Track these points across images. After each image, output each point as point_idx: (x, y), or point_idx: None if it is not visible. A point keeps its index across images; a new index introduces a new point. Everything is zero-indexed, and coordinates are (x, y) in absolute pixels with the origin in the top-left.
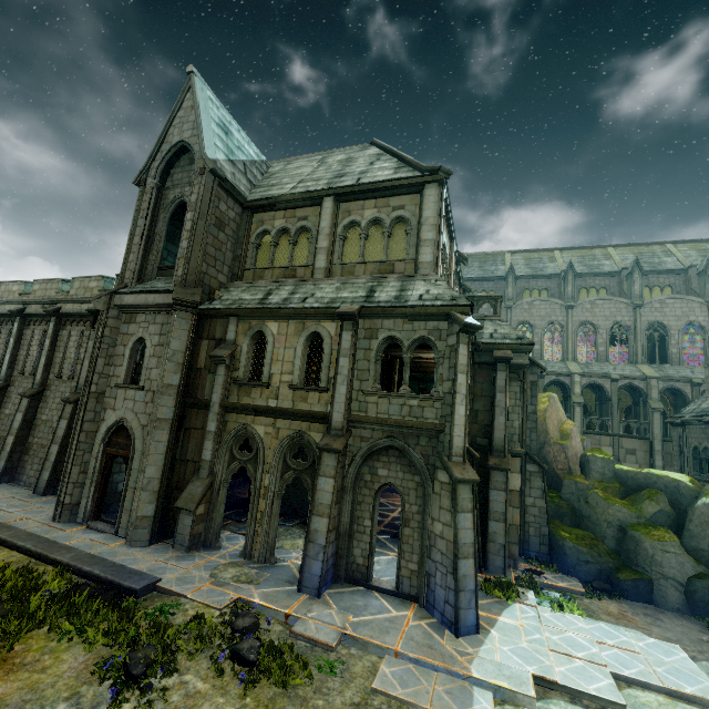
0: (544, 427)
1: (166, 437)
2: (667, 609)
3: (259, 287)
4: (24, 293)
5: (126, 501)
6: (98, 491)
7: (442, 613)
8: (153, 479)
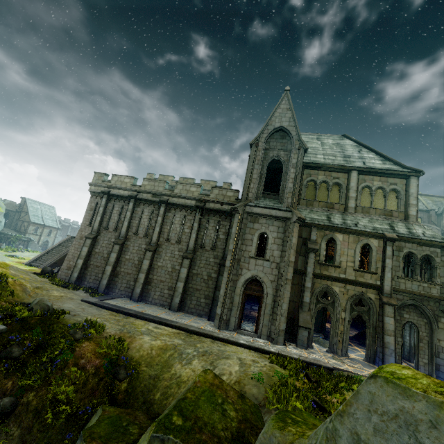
0: None
1: (290, 288)
2: None
3: (318, 212)
4: (136, 185)
5: (265, 320)
6: (240, 313)
7: None
8: (285, 310)
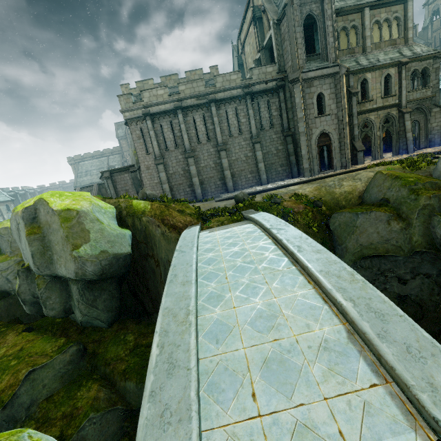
0: None
1: (348, 129)
2: None
3: (347, 60)
4: (174, 93)
5: (336, 158)
6: (319, 161)
7: (439, 144)
8: (349, 145)
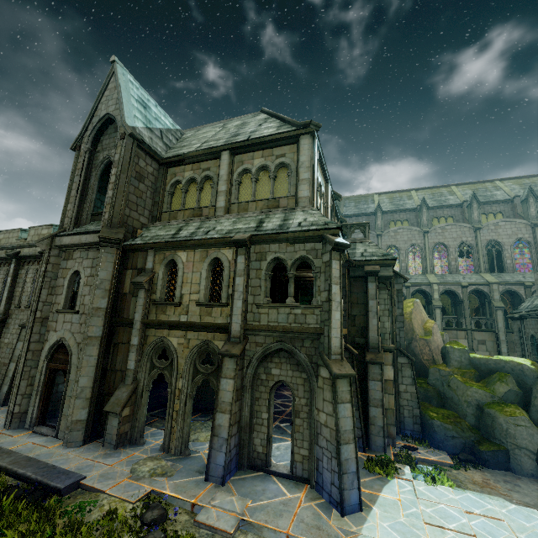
0: (411, 326)
1: (96, 351)
2: (523, 475)
3: (173, 225)
4: None
5: (65, 407)
6: (42, 400)
7: (329, 493)
8: (85, 387)
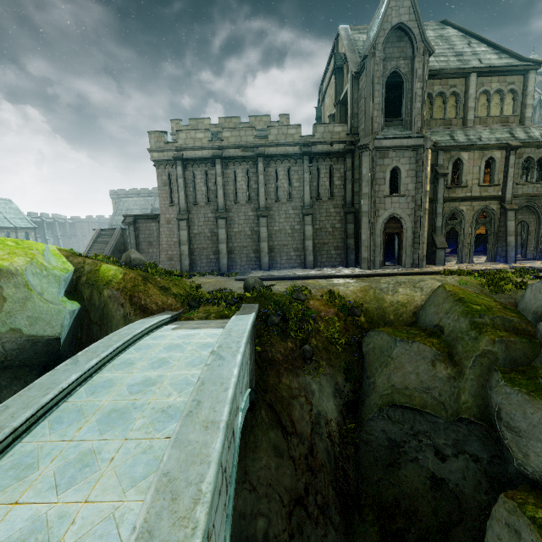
0: None
1: (427, 218)
2: None
3: (440, 132)
4: (216, 139)
5: (407, 252)
6: (383, 252)
7: None
8: (425, 238)
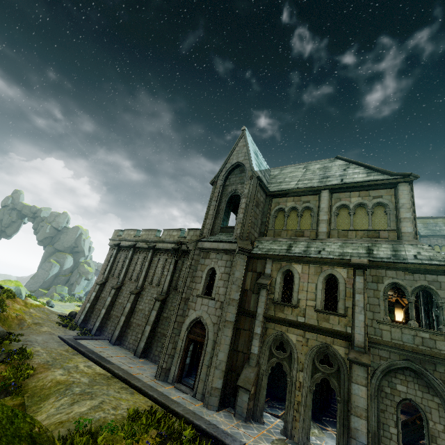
0: None
1: (230, 333)
2: None
3: (281, 241)
4: (137, 235)
5: (202, 373)
6: (182, 362)
7: None
8: (222, 361)
